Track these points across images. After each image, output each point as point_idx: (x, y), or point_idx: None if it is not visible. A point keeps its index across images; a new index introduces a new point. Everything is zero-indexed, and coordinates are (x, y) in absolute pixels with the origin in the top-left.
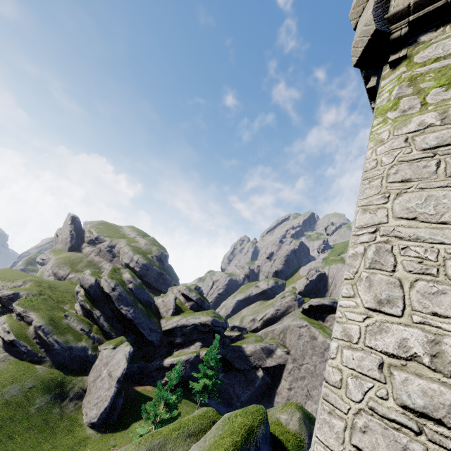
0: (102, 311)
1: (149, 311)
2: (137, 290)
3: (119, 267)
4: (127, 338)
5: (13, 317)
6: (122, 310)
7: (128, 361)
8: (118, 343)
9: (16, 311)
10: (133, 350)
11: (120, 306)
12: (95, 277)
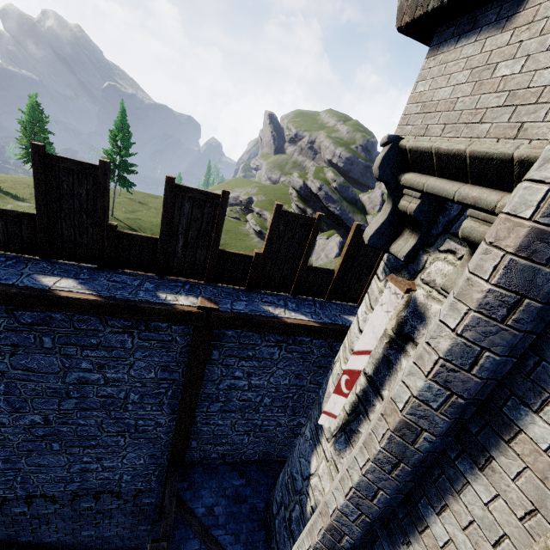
0: (313, 209)
1: (354, 208)
2: (341, 189)
3: (322, 166)
4: (337, 232)
5: (254, 215)
6: (330, 208)
7: (339, 248)
8: (329, 235)
9: (255, 211)
10: (343, 241)
11: (327, 205)
12: (302, 179)
